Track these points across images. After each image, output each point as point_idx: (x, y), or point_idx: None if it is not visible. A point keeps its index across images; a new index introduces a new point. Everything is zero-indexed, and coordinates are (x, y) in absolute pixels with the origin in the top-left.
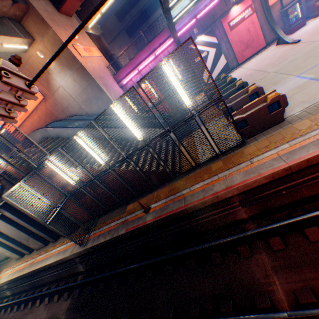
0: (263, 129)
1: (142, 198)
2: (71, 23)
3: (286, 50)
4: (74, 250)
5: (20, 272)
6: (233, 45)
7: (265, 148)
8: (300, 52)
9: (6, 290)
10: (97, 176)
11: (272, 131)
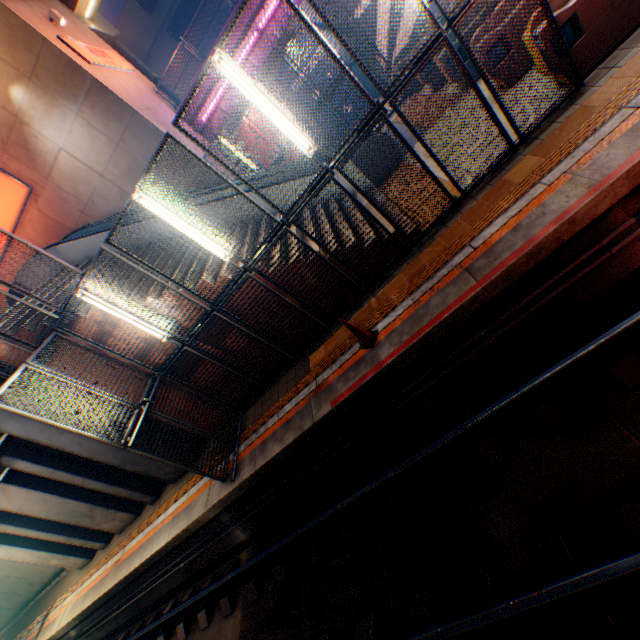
0: (620, 37)
1: (342, 326)
2: None
3: None
4: (212, 499)
5: (97, 591)
6: None
7: None
8: None
9: None
10: (218, 301)
11: None
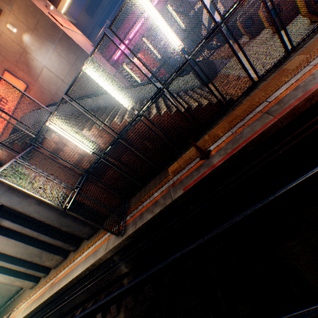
0: None
1: (187, 151)
2: None
3: None
4: (109, 246)
5: (39, 300)
6: None
7: None
8: None
9: None
10: (122, 132)
11: None
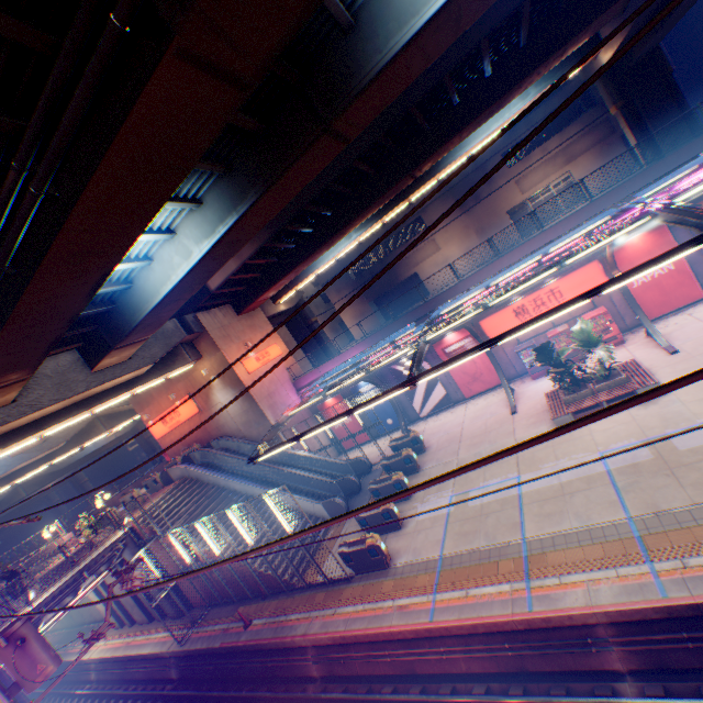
0: (370, 568)
1: (255, 603)
2: (252, 320)
3: (499, 419)
4: (172, 646)
5: (114, 650)
6: (452, 373)
7: (352, 599)
8: (493, 443)
9: (93, 671)
10: (213, 562)
11: (374, 576)
